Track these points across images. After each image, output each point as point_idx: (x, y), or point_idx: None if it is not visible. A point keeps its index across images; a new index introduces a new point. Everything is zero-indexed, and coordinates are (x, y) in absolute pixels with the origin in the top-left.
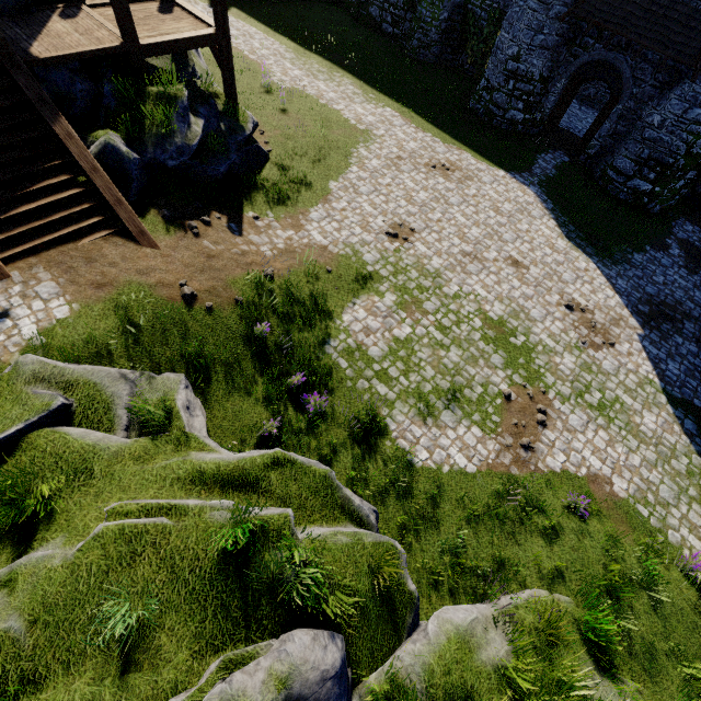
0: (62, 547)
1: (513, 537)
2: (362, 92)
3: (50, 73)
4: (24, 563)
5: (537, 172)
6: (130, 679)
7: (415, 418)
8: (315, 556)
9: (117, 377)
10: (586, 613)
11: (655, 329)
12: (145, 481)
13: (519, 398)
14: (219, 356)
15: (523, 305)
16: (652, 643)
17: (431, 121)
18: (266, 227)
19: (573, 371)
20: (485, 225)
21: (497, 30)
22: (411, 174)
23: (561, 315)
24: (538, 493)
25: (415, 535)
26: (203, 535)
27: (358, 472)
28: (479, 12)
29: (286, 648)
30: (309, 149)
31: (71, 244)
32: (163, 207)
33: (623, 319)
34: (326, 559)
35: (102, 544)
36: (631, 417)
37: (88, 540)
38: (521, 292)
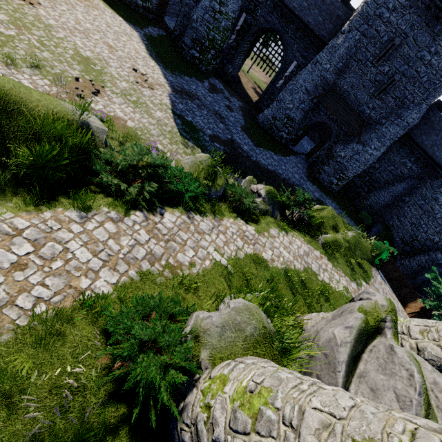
0: None
1: None
2: None
3: None
4: None
5: (146, 31)
6: None
7: None
8: None
9: None
10: None
11: (179, 94)
12: None
13: (85, 83)
14: None
15: (106, 59)
16: None
17: None
18: None
19: (125, 88)
20: (97, 27)
21: None
22: None
23: (129, 71)
24: None
25: None
26: None
27: None
28: None
29: None
30: None
31: None
32: None
33: (164, 86)
34: None
35: None
36: (150, 110)
37: None
38: (108, 55)
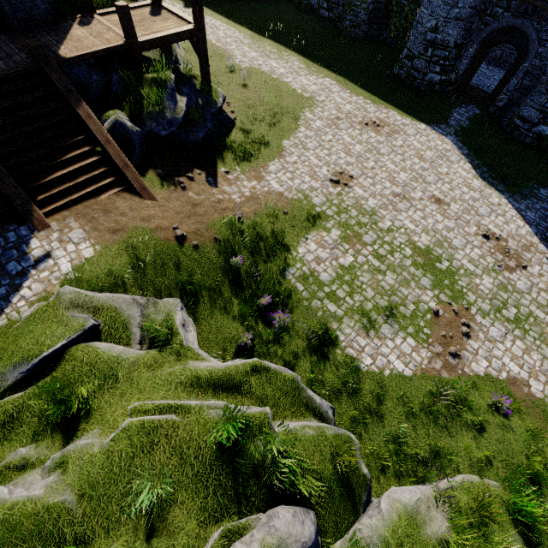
0: (99, 437)
1: (445, 430)
2: (305, 66)
3: (74, 69)
4: (72, 449)
5: (452, 124)
6: (154, 543)
7: (360, 331)
8: (291, 447)
9: (131, 302)
10: (513, 496)
11: None
12: (156, 384)
13: (446, 313)
14: (204, 283)
15: (445, 235)
16: None
17: (362, 86)
18: (235, 179)
19: (491, 291)
20: (411, 170)
21: (416, 7)
22: (348, 131)
23: (479, 244)
24: (465, 393)
25: (364, 426)
26: (203, 428)
27: (316, 375)
28: None
29: (274, 524)
30: (266, 115)
31: (93, 200)
32: (158, 168)
33: (533, 245)
34: (298, 448)
35: (128, 436)
36: (544, 329)
37: (118, 432)
38: (444, 225)
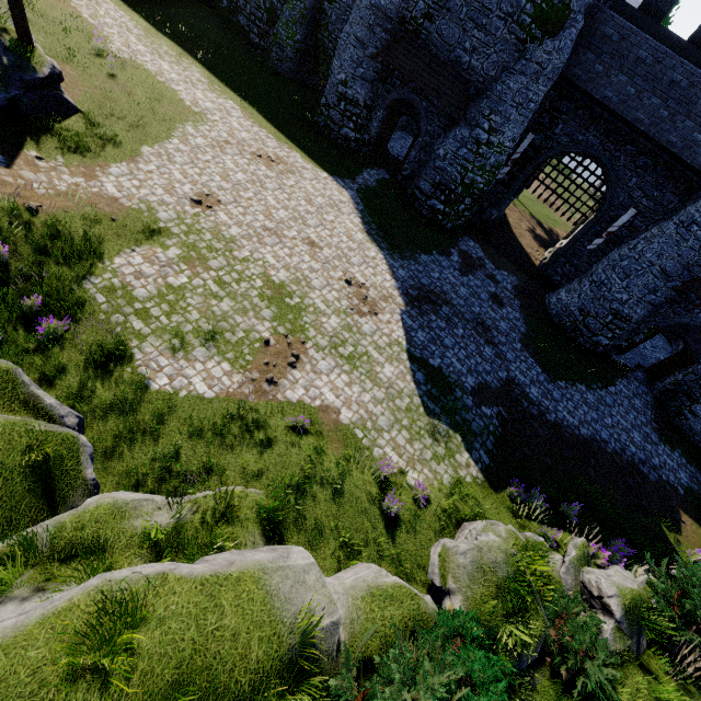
0: None
1: (230, 448)
2: (207, 82)
3: None
4: None
5: (359, 181)
6: None
7: (165, 351)
8: None
9: None
10: (271, 501)
11: (417, 307)
12: None
13: (278, 344)
14: None
15: (307, 275)
16: (323, 522)
17: (271, 121)
18: (50, 169)
19: (335, 329)
20: (294, 210)
21: None
22: (234, 157)
23: (339, 288)
24: (268, 416)
25: (128, 444)
26: None
27: (84, 391)
28: (327, 43)
29: None
30: (130, 114)
31: None
32: None
33: (393, 297)
34: None
35: None
36: (374, 367)
37: None
38: (309, 266)
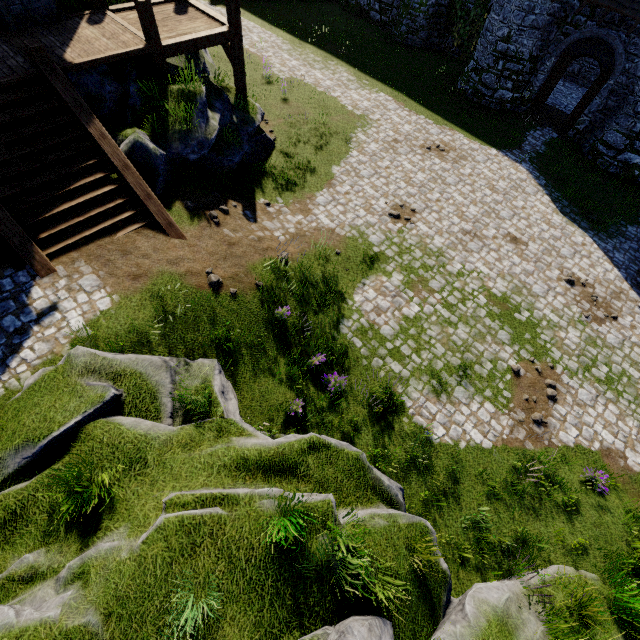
0: (127, 538)
1: (533, 512)
2: (355, 79)
3: (82, 77)
4: (94, 555)
5: (527, 149)
6: None
7: (430, 395)
8: (361, 543)
9: (159, 365)
10: (614, 591)
11: None
12: (194, 469)
13: (528, 373)
14: (245, 339)
15: (524, 280)
16: None
17: (422, 103)
18: (277, 212)
19: (578, 346)
20: (482, 203)
21: (484, 12)
22: (408, 156)
23: (562, 290)
24: (554, 468)
25: (438, 510)
26: (255, 524)
27: (380, 449)
28: None
29: None
30: (311, 136)
31: (108, 238)
32: (186, 199)
33: (624, 292)
34: (368, 543)
35: (164, 537)
36: (639, 391)
37: (151, 532)
38: (522, 269)
